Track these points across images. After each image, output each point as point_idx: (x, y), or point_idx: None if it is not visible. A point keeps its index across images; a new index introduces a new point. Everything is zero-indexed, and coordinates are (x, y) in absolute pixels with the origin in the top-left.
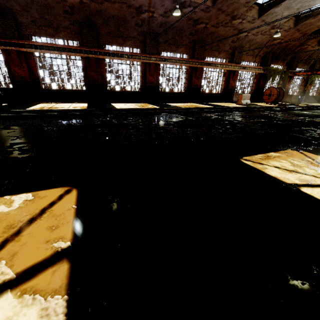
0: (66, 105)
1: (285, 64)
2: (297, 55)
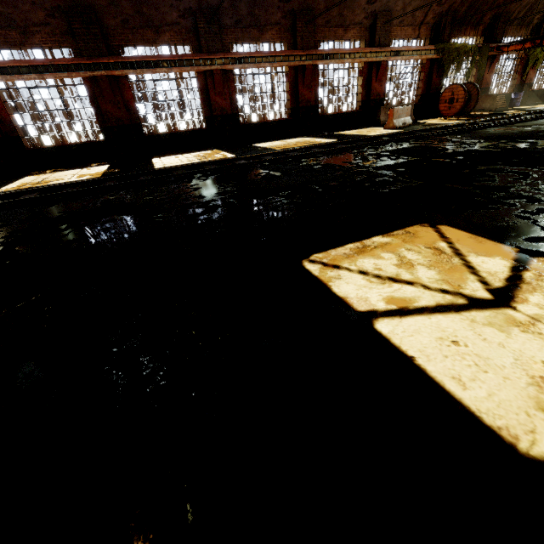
0: (69, 173)
1: (481, 32)
2: (503, 10)
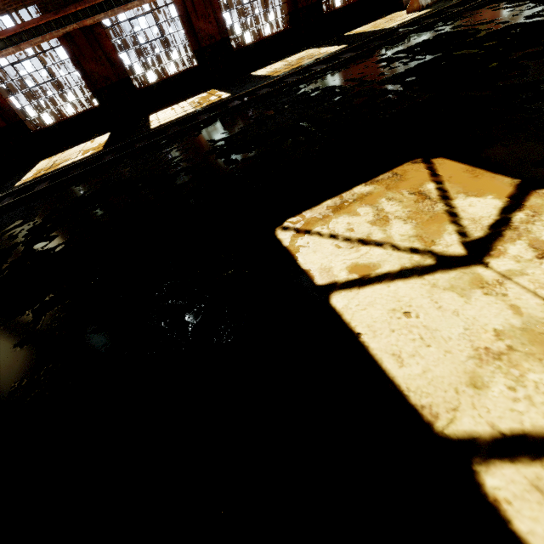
0: (75, 151)
1: None
2: None
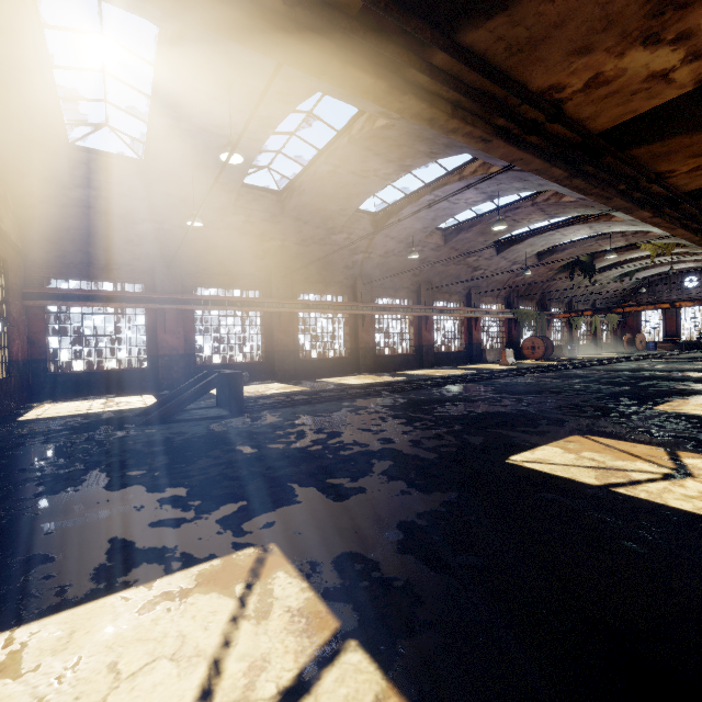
0: (256, 387)
1: (535, 304)
2: (546, 292)
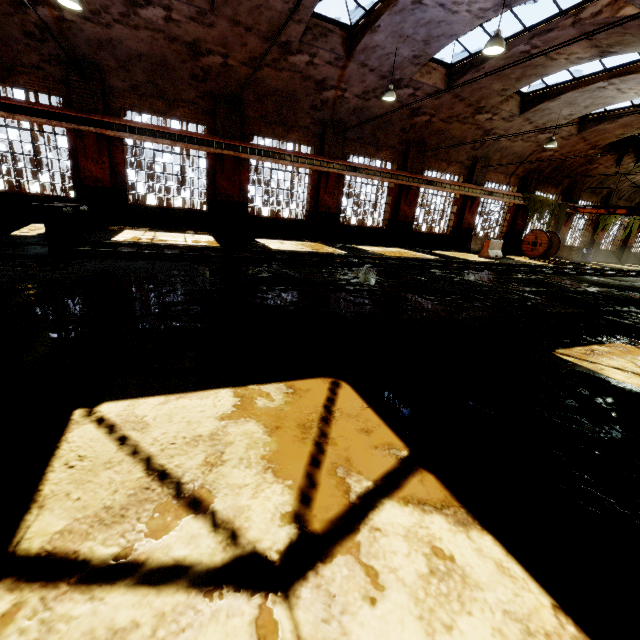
0: (176, 236)
1: (560, 192)
2: (580, 178)
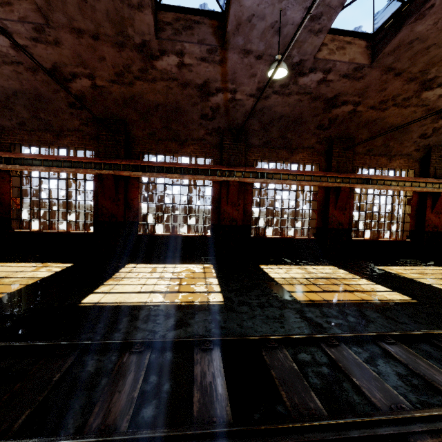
0: (2, 272)
1: None
2: None
